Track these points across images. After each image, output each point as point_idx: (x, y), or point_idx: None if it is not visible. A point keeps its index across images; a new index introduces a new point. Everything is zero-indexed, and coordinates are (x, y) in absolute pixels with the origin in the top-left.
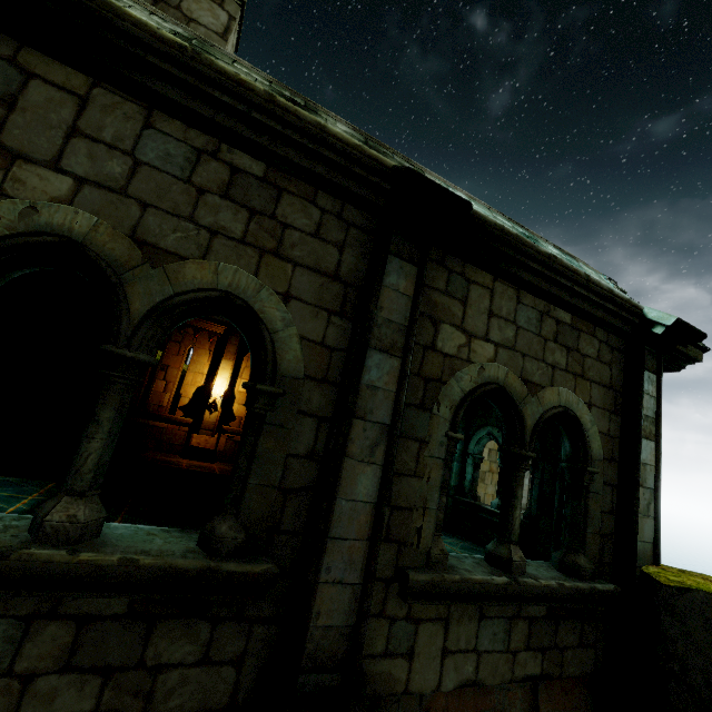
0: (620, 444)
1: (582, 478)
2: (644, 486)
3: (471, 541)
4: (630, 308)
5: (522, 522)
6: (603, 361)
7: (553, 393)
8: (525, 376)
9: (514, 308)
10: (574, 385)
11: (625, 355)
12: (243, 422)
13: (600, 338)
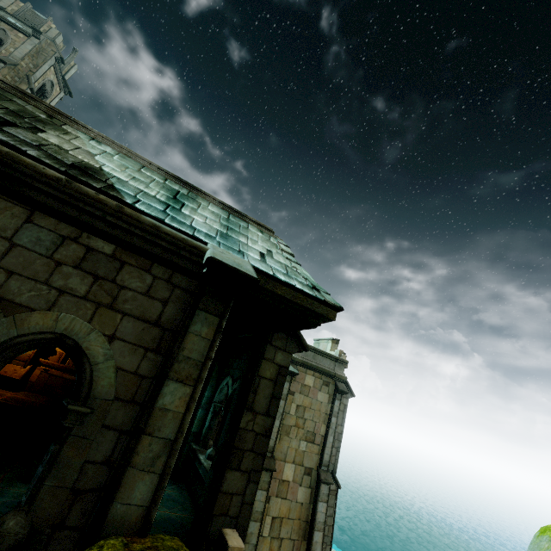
0: (150, 385)
1: (65, 418)
2: (155, 435)
3: (188, 491)
4: (186, 248)
5: (207, 474)
6: (155, 296)
7: (47, 317)
8: (2, 294)
9: (17, 226)
10: (92, 314)
11: (192, 295)
12: (62, 357)
13: (156, 274)
